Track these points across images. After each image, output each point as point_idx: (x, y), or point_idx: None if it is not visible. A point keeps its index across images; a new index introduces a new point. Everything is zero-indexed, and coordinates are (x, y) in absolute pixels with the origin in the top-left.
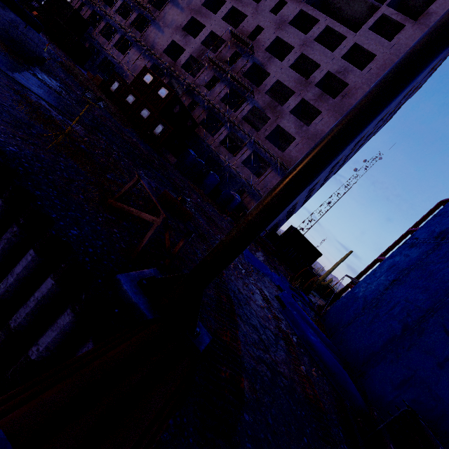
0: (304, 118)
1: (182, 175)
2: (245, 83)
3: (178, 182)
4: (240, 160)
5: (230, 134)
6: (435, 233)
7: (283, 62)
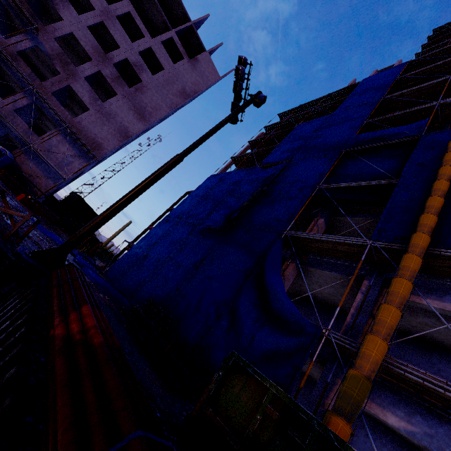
0: (99, 88)
1: None
2: (26, 11)
3: None
4: (13, 106)
5: None
6: (178, 215)
7: (80, 16)
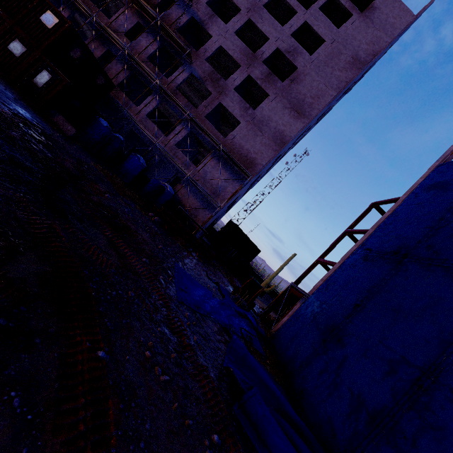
0: (249, 101)
1: (86, 153)
2: (180, 40)
3: (70, 165)
4: (174, 141)
5: (161, 107)
6: (392, 247)
7: (227, 25)
